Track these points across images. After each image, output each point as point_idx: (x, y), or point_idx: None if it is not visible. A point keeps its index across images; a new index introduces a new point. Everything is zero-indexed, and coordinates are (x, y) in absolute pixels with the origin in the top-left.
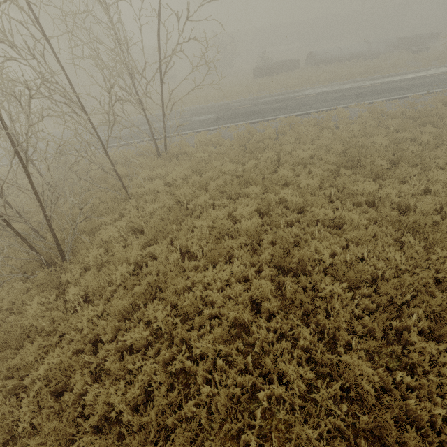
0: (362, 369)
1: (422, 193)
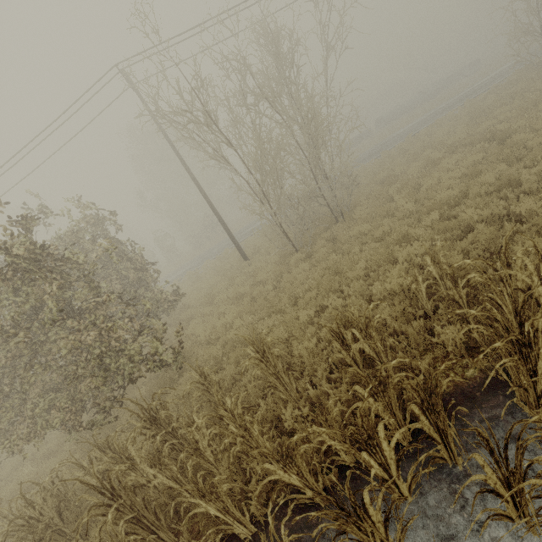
0: None
1: None
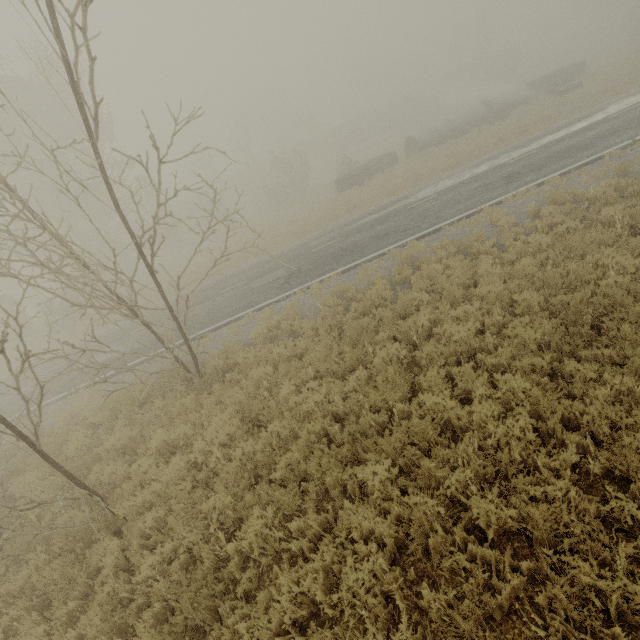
0: None
1: None
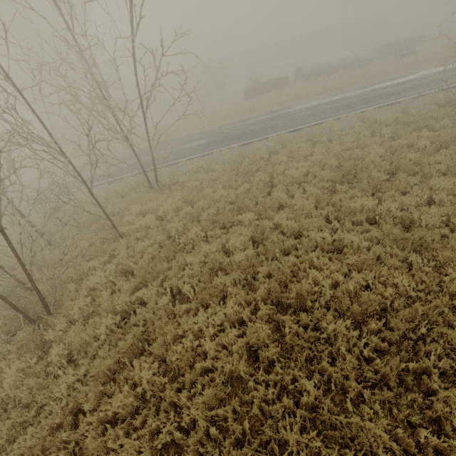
0: (377, 433)
1: (426, 203)
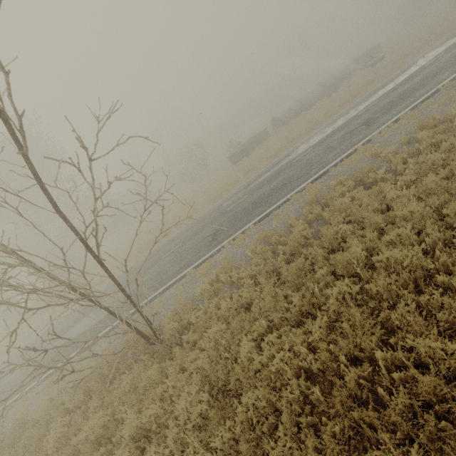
0: None
1: None
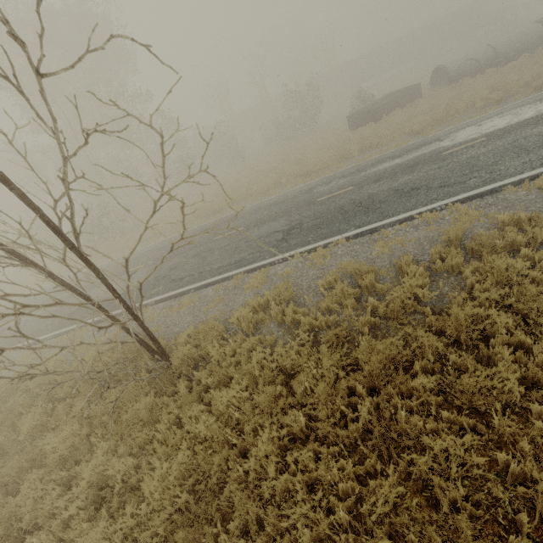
0: None
1: None
